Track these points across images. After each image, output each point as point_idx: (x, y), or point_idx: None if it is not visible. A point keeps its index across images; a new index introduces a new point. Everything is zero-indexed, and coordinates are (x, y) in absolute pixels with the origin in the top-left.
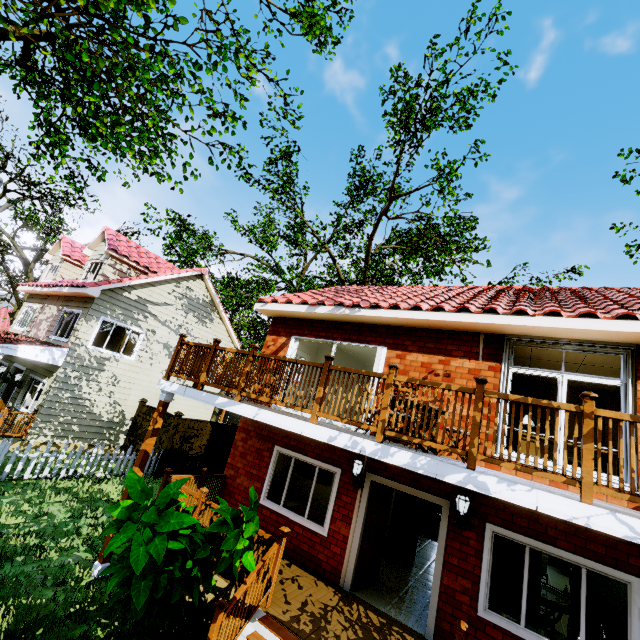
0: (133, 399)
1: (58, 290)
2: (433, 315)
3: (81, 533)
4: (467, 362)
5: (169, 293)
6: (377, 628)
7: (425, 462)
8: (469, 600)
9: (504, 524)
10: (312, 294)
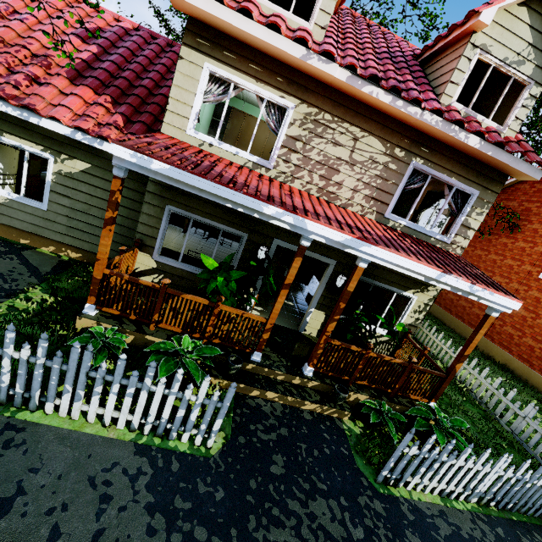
0: None
1: (443, 128)
2: None
3: None
4: None
5: None
6: None
7: None
8: None
9: None
10: None
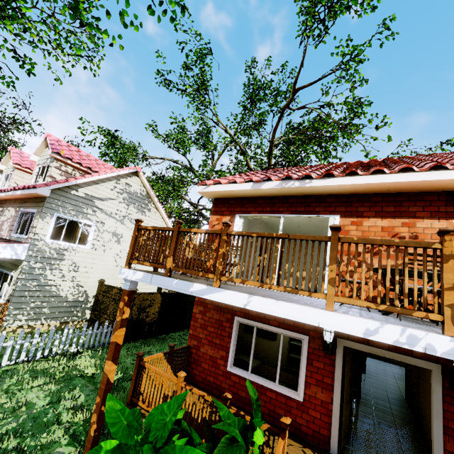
0: (93, 280)
1: (12, 193)
2: (399, 177)
3: (61, 422)
4: (436, 222)
5: (111, 189)
6: None
7: None
8: None
9: None
10: (245, 175)
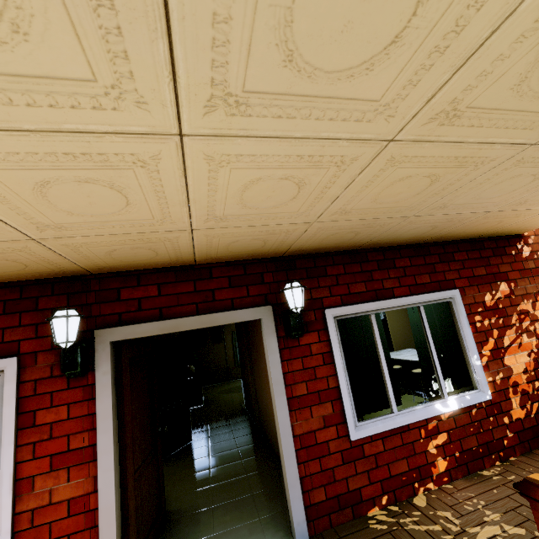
0: None
1: None
2: None
3: None
4: None
5: None
6: None
7: None
8: (336, 430)
9: (343, 301)
10: None
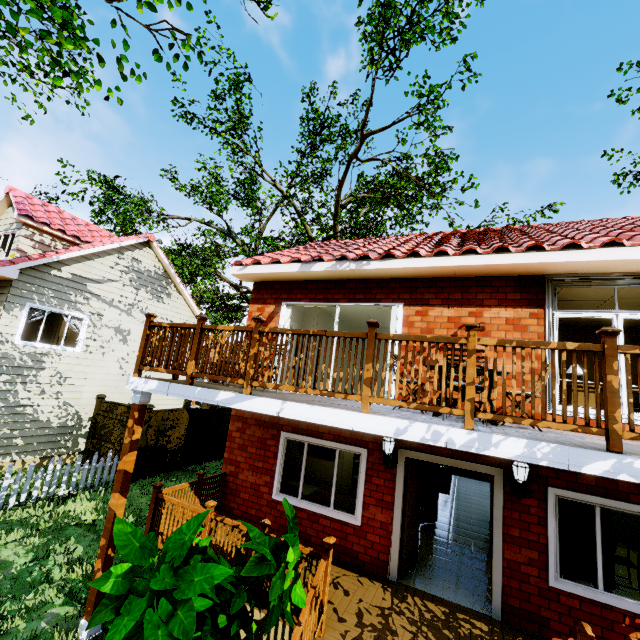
0: (88, 397)
1: None
2: (463, 260)
3: (52, 580)
4: (503, 311)
5: (111, 267)
6: (444, 622)
7: (549, 450)
8: (537, 571)
9: (568, 486)
10: (295, 251)
